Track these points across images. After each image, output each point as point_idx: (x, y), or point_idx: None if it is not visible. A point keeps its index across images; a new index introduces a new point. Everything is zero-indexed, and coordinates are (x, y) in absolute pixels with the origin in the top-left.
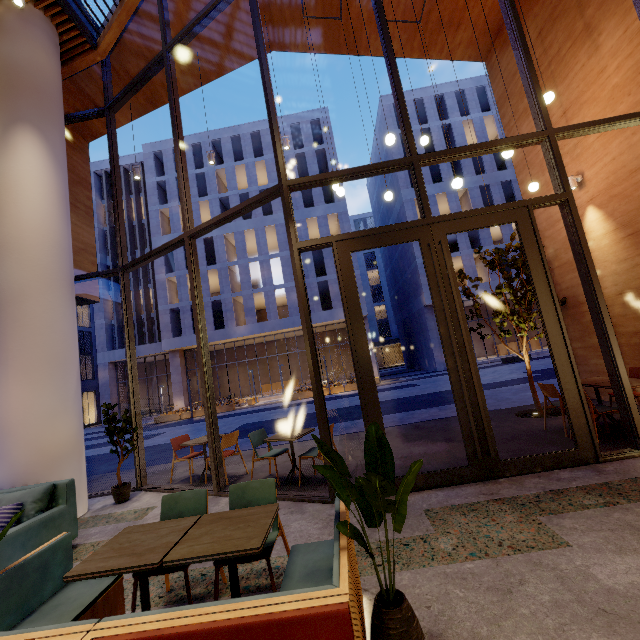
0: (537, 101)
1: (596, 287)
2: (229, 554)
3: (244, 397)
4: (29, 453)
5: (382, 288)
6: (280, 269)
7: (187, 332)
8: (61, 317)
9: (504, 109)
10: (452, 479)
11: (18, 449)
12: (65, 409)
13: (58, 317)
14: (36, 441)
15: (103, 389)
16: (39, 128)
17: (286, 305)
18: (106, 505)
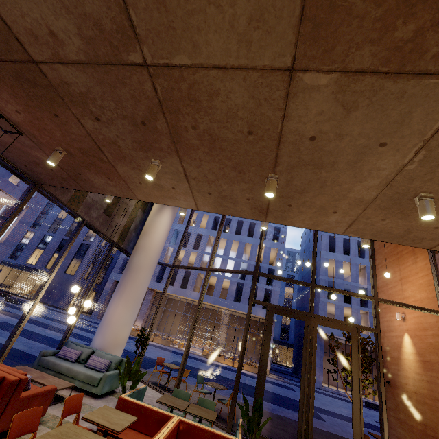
0: (373, 282)
1: (382, 383)
2: (205, 419)
3: (175, 338)
4: (112, 337)
5: (292, 302)
6: (232, 266)
7: (164, 282)
8: (147, 282)
9: (376, 257)
10: None
11: (109, 334)
12: (130, 323)
13: (146, 282)
14: (116, 333)
15: (103, 294)
16: (173, 207)
17: (226, 289)
18: None
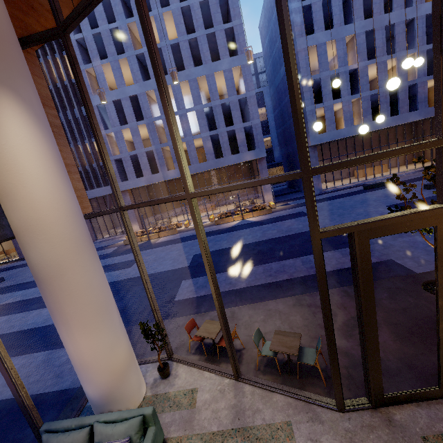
0: None
1: None
2: None
3: (177, 216)
4: (106, 376)
5: (268, 123)
6: (194, 119)
7: (131, 177)
8: (94, 274)
9: None
10: (426, 396)
11: (97, 376)
12: (118, 338)
13: (92, 275)
14: (107, 368)
15: None
16: (10, 87)
17: (200, 147)
18: (156, 379)
